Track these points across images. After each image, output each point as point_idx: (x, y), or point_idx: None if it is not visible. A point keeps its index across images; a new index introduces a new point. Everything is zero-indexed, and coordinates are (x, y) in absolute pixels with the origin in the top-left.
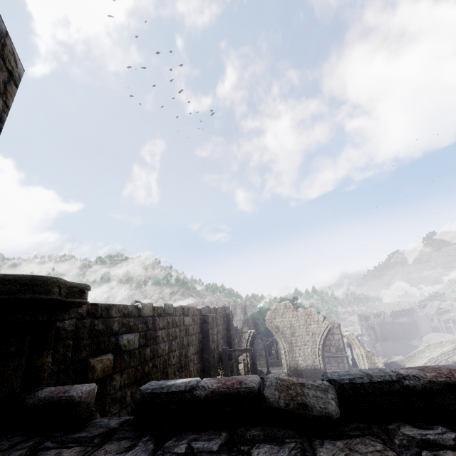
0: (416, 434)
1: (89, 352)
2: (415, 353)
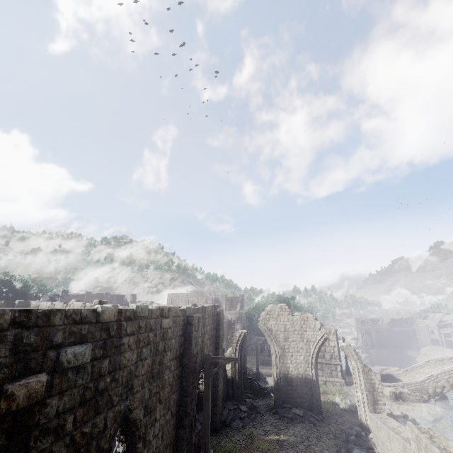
0: None
1: (8, 374)
2: (413, 367)
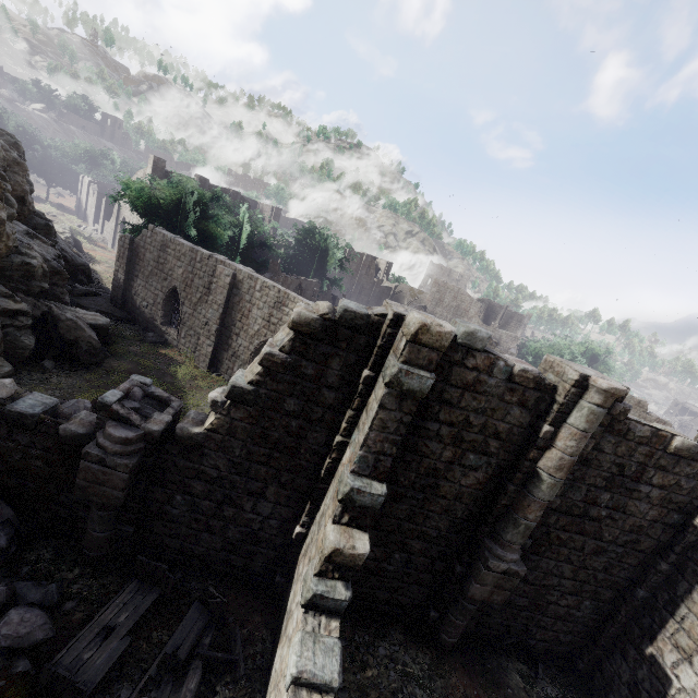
0: None
1: None
2: None
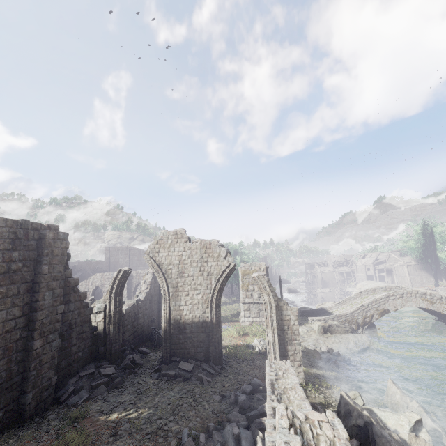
0: None
1: None
2: (345, 299)
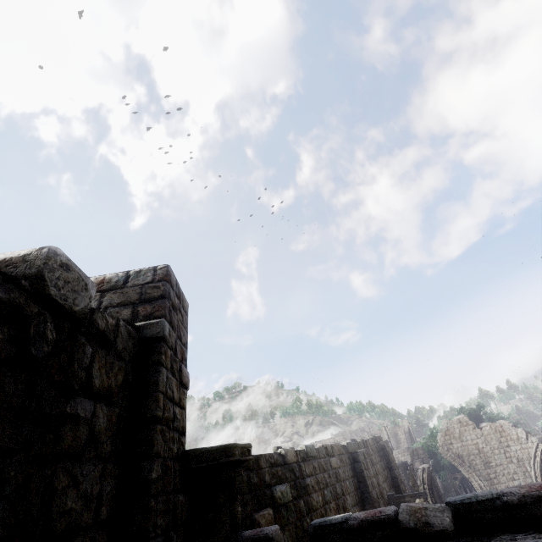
0: (509, 536)
1: (252, 507)
2: None
